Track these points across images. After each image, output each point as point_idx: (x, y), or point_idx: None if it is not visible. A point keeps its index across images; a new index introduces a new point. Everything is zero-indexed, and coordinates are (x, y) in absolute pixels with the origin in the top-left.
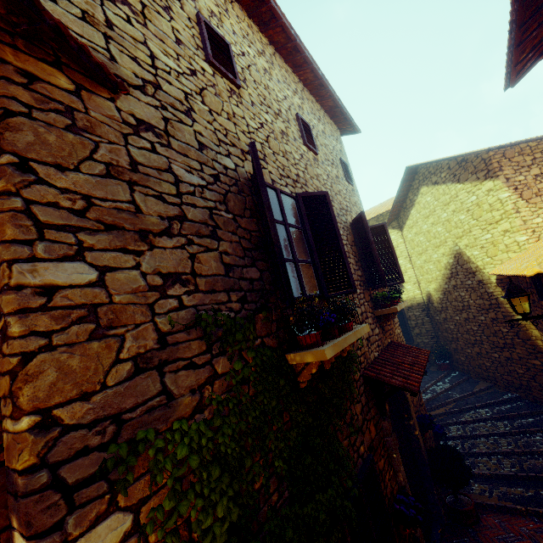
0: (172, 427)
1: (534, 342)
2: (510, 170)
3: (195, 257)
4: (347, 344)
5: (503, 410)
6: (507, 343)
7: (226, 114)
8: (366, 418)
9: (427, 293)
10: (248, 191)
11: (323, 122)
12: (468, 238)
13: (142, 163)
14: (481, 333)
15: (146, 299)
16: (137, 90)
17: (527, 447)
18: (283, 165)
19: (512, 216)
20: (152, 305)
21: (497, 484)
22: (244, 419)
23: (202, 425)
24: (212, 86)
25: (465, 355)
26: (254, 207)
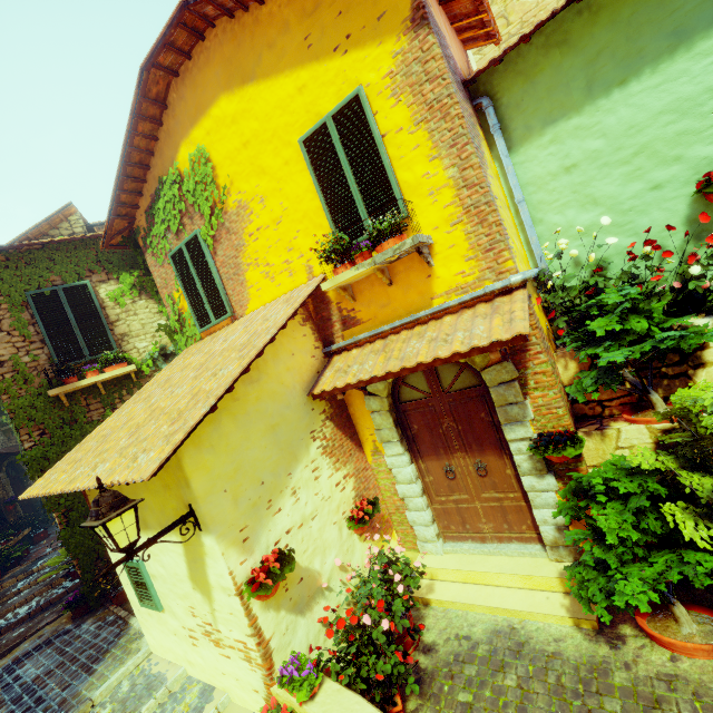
0: None
1: None
2: None
3: None
4: None
5: None
6: None
7: None
8: None
9: None
10: None
11: None
12: None
13: None
14: None
15: None
16: None
17: None
18: None
19: None
20: None
21: None
22: None
23: None
24: None
25: None
26: None
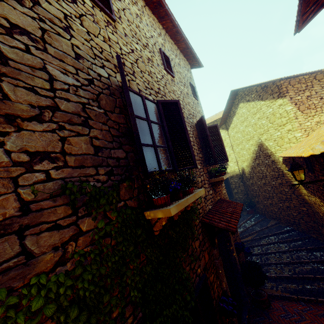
0: (30, 282)
1: (303, 197)
2: (293, 93)
3: (66, 140)
4: (188, 203)
5: (284, 237)
6: (288, 197)
7: (102, 38)
8: (202, 249)
9: (242, 168)
10: (118, 94)
11: (179, 58)
12: (267, 135)
13: (14, 59)
14: (273, 192)
15: (9, 173)
16: (13, 0)
17: (298, 259)
18: (148, 81)
19: (293, 121)
20: (15, 178)
21: (281, 282)
22: (105, 265)
23: (62, 276)
24: (91, 15)
25: (263, 205)
26: (123, 106)
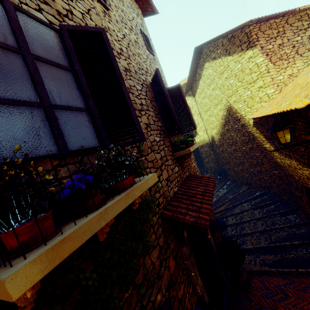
0: None
1: (275, 160)
2: (263, 41)
3: None
4: (108, 220)
5: (257, 202)
6: (259, 162)
7: None
8: (164, 258)
9: (211, 136)
10: None
11: None
12: (236, 96)
13: None
14: (243, 158)
15: None
16: None
17: (273, 225)
18: None
19: (264, 75)
20: None
21: (258, 254)
22: None
23: None
24: None
25: (234, 171)
26: None
